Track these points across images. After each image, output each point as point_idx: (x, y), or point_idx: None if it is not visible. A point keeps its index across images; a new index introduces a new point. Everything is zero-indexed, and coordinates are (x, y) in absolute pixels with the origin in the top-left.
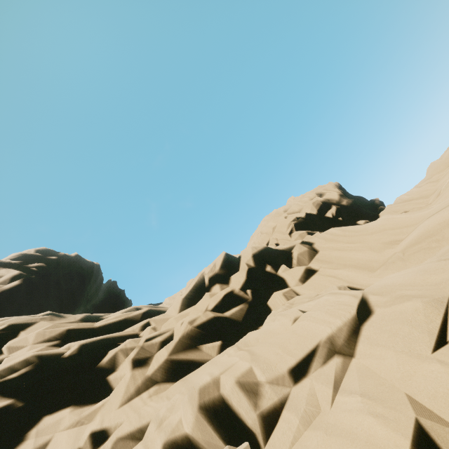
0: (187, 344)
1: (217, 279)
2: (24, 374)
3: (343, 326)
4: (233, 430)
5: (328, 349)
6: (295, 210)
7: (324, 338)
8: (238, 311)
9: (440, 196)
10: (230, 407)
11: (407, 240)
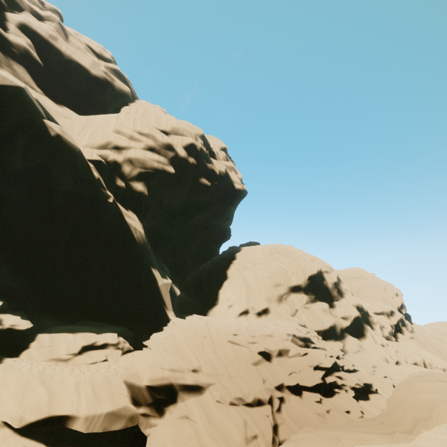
0: (388, 332)
1: (386, 313)
2: (360, 307)
3: (445, 366)
4: (424, 366)
5: (441, 367)
6: (391, 295)
7: (441, 365)
8: (393, 331)
9: (442, 344)
10: (424, 362)
11: (446, 356)
